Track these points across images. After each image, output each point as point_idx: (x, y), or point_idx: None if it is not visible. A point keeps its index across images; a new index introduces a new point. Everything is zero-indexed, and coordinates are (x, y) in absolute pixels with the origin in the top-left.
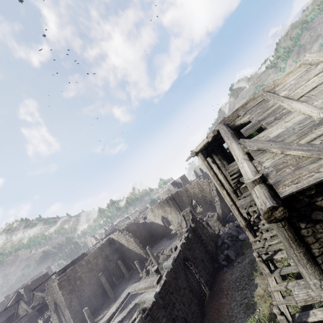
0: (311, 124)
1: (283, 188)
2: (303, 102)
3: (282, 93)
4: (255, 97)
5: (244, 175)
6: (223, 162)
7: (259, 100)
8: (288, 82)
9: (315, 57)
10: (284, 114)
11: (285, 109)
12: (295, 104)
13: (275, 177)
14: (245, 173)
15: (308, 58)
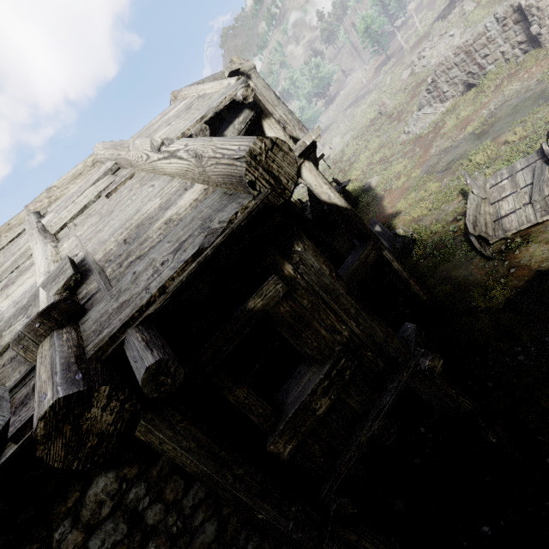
0: (14, 310)
1: None
2: (53, 241)
3: (46, 217)
4: (13, 225)
5: None
6: None
7: (16, 233)
8: (71, 193)
9: (101, 150)
10: (21, 273)
11: (31, 257)
12: (37, 247)
13: None
14: None
15: (97, 151)
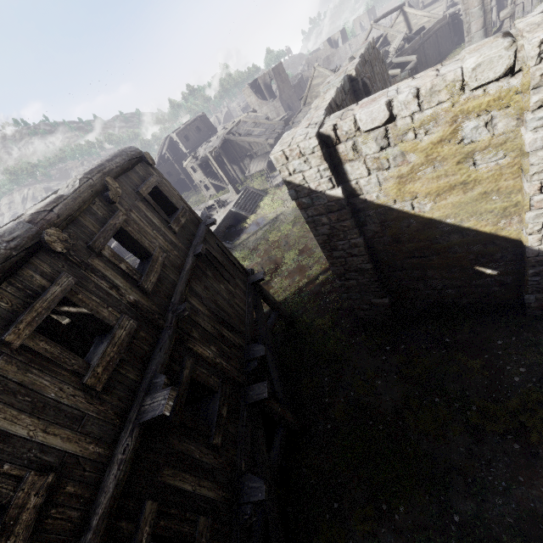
0: None
1: (425, 4)
2: None
3: None
4: None
5: (419, 2)
6: (411, 1)
7: None
8: None
9: None
10: None
11: None
12: None
13: (425, 2)
14: (420, 1)
15: None
